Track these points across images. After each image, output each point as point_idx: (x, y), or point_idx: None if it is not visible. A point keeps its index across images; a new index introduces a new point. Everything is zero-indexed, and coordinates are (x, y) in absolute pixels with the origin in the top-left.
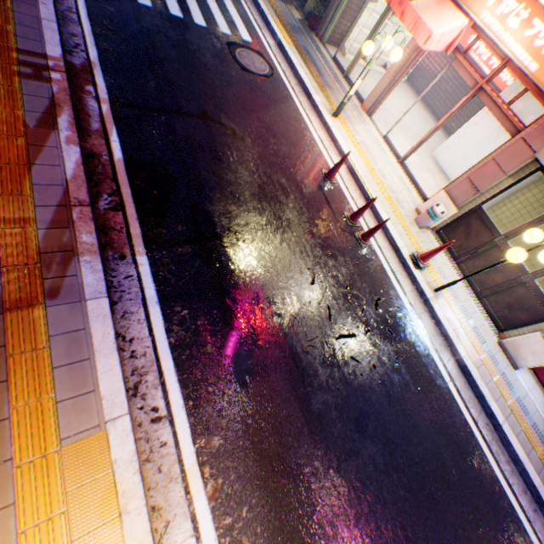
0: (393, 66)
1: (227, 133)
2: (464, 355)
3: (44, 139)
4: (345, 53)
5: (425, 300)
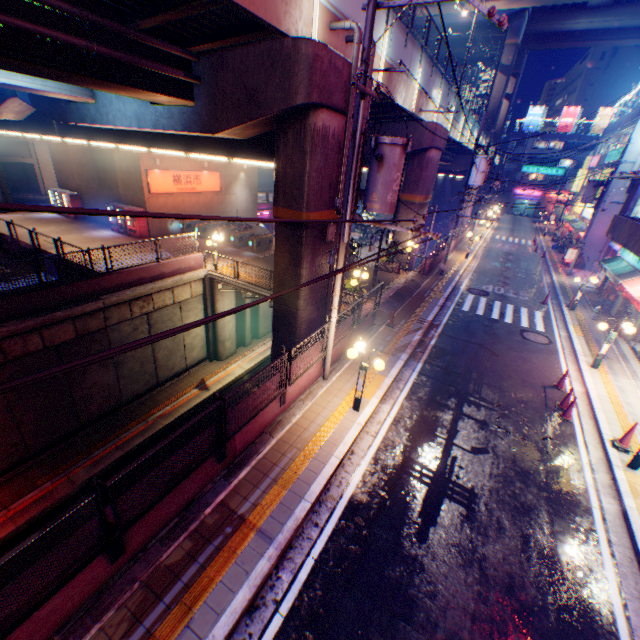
0: None
1: (488, 352)
2: (629, 506)
3: (412, 333)
4: None
5: (609, 465)
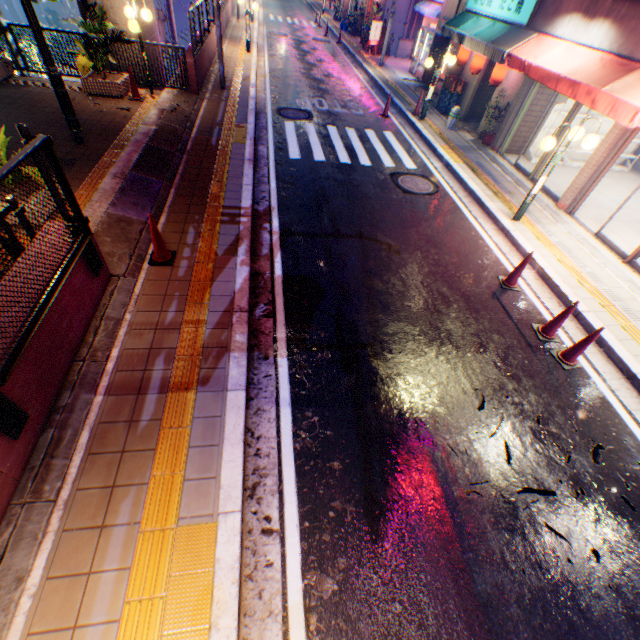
0: (593, 155)
1: (381, 248)
2: None
3: (226, 263)
4: (530, 158)
5: None
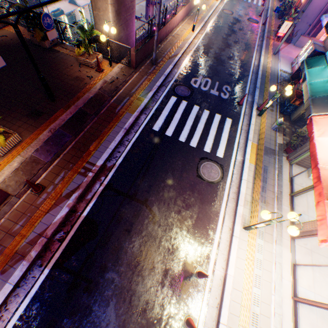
0: None
1: (149, 216)
2: None
3: (61, 202)
4: (309, 175)
5: None
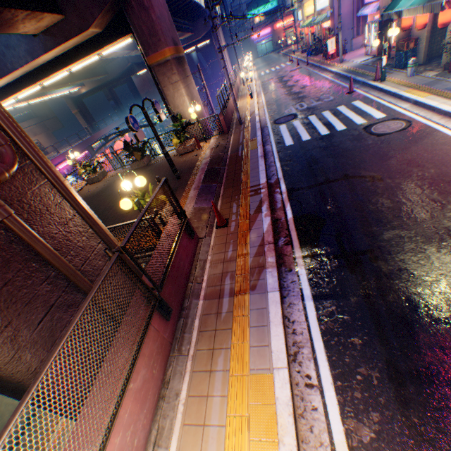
0: None
1: (365, 180)
2: None
3: (255, 218)
4: None
5: None
